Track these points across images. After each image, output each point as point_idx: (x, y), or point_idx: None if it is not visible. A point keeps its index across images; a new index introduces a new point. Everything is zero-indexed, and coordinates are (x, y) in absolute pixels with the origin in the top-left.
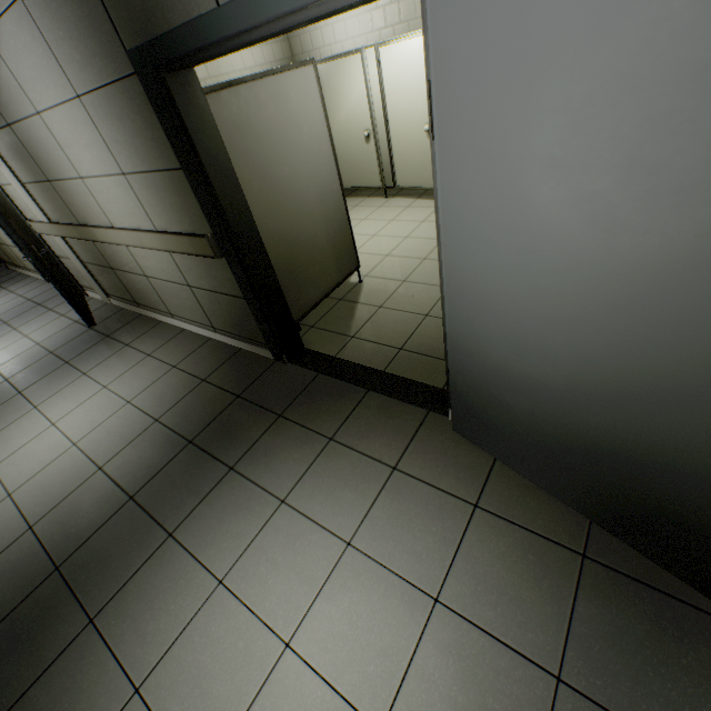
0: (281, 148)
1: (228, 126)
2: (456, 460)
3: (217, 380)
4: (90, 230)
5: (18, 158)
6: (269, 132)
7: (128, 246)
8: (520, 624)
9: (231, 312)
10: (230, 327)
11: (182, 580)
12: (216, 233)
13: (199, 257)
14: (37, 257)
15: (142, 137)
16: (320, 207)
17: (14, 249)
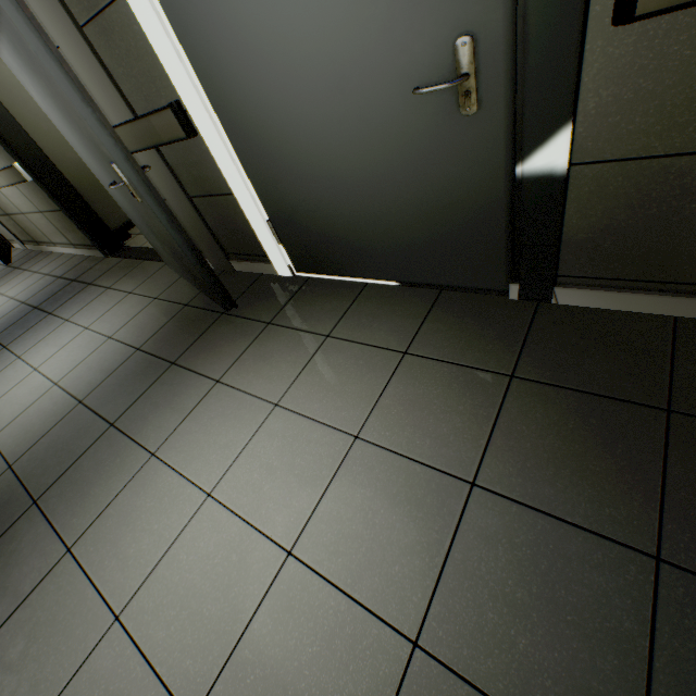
0: None
1: (5, 85)
2: (162, 282)
3: (67, 276)
4: None
5: None
6: None
7: None
8: (138, 336)
9: (68, 226)
10: (77, 239)
11: (2, 361)
12: (17, 161)
13: (28, 184)
14: None
15: None
16: None
17: None
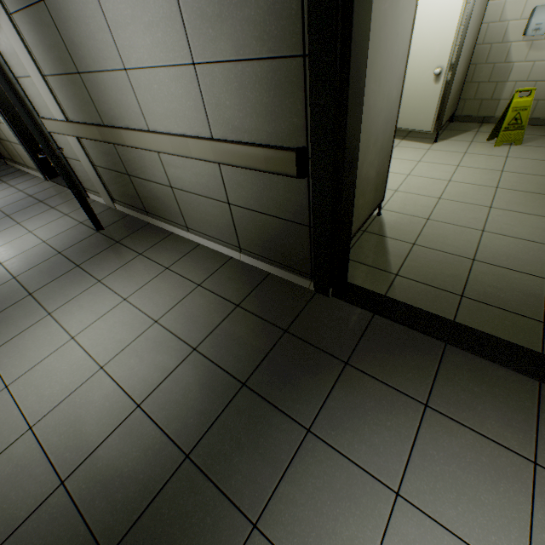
0: (380, 55)
1: None
2: None
3: (253, 307)
4: (117, 132)
5: (44, 44)
6: (379, 32)
7: (163, 153)
8: None
9: (276, 237)
10: (265, 250)
11: None
12: (314, 147)
13: (263, 173)
14: (55, 154)
15: (252, 6)
16: (382, 133)
17: (17, 146)
